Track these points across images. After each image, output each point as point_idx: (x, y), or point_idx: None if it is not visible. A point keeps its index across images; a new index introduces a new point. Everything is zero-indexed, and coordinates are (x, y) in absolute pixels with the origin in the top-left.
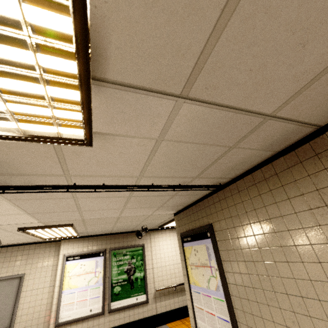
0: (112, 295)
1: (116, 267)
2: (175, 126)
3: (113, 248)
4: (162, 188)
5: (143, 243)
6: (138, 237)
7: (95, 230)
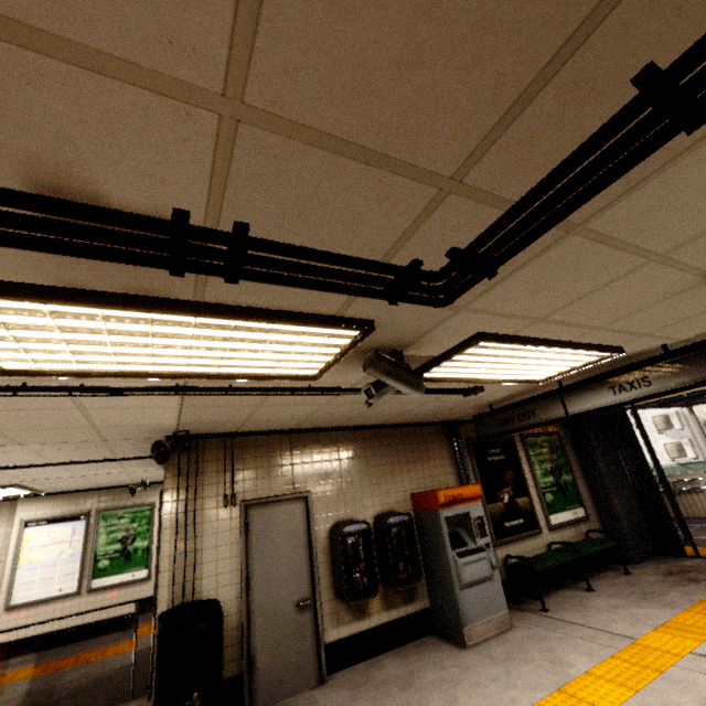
0: (95, 572)
1: (105, 534)
2: (35, 448)
3: (103, 508)
4: (85, 462)
5: (154, 500)
6: (132, 495)
7: (65, 486)
